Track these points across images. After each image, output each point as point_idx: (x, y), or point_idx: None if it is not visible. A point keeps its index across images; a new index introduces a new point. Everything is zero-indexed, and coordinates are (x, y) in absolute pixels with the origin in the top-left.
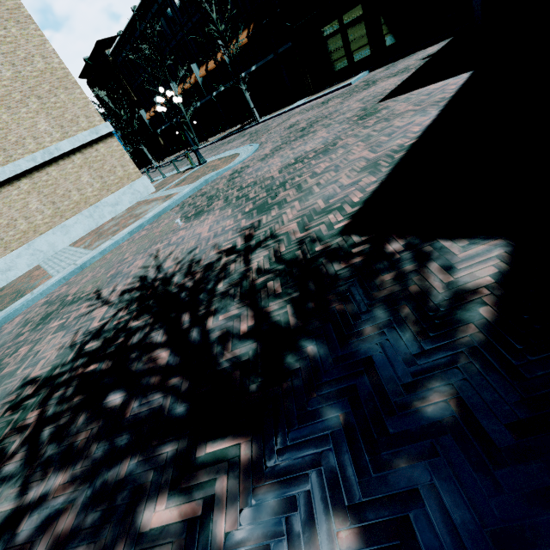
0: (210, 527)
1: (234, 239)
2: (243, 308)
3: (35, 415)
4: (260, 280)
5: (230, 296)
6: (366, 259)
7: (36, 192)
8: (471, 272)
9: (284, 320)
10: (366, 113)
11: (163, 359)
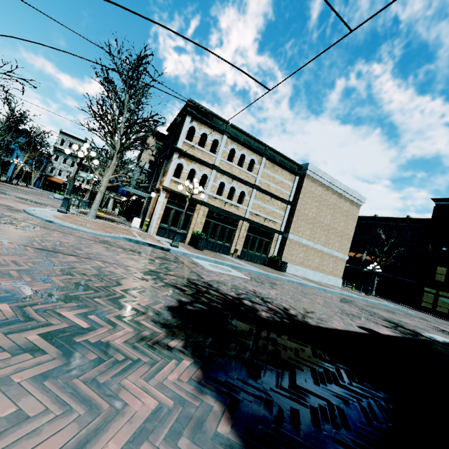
0: None
1: None
2: None
3: None
4: None
5: None
6: None
7: (320, 257)
8: None
9: None
10: None
11: None
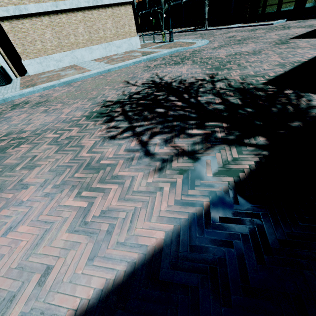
0: (215, 135)
1: (203, 76)
2: (215, 97)
3: (120, 109)
4: (222, 91)
5: (207, 93)
6: (274, 93)
7: (84, 22)
8: None
9: (236, 102)
10: (281, 42)
11: (179, 104)
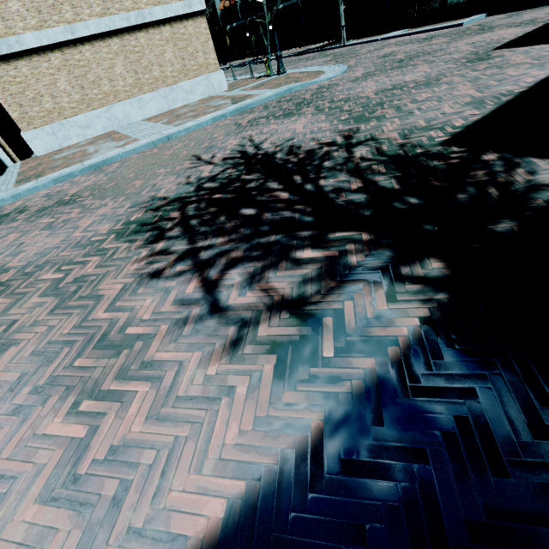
0: (345, 259)
1: (333, 137)
2: (351, 177)
3: (178, 214)
4: (365, 164)
5: (337, 170)
6: (463, 162)
7: (123, 55)
8: (548, 176)
9: (390, 186)
10: (477, 57)
11: (284, 197)
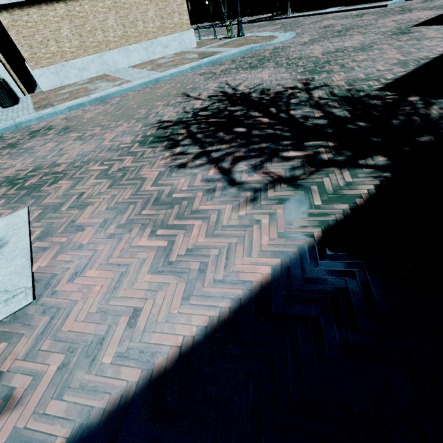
0: (319, 156)
1: (294, 83)
2: (314, 109)
3: (184, 131)
4: (323, 101)
5: (302, 105)
6: (395, 101)
7: (115, 10)
8: None
9: (343, 115)
10: (400, 31)
11: (265, 121)
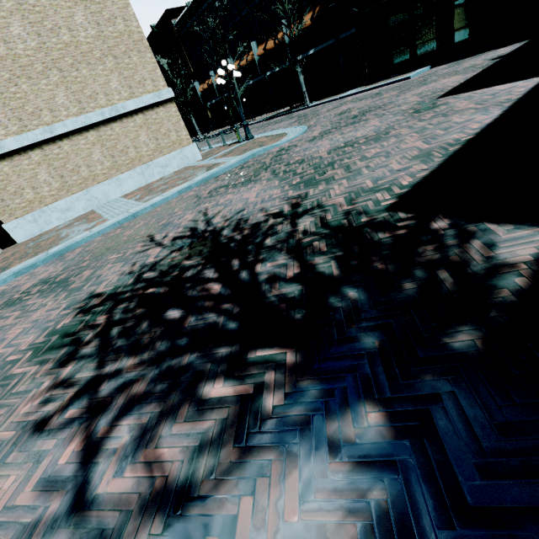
0: (260, 401)
1: (281, 205)
2: (290, 259)
3: (104, 318)
4: (306, 240)
5: (277, 249)
6: (410, 232)
7: (100, 144)
8: (512, 251)
9: (328, 271)
10: (423, 107)
11: (216, 290)
